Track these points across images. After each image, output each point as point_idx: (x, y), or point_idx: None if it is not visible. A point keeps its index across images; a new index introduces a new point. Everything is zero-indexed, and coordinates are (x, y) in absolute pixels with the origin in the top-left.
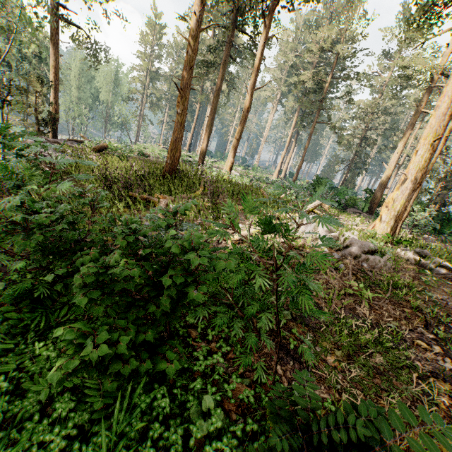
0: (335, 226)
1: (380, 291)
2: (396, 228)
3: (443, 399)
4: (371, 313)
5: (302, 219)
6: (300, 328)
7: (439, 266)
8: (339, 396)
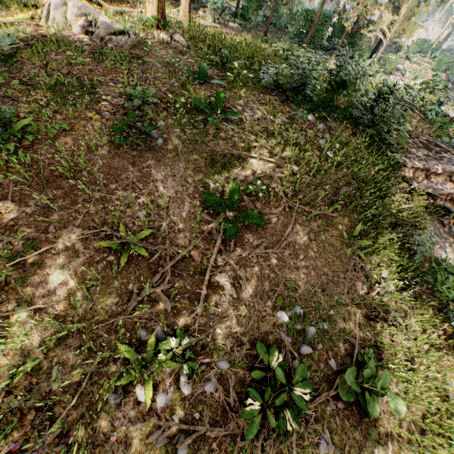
0: (104, 13)
1: (107, 61)
2: (163, 10)
3: (104, 103)
4: (89, 75)
5: (50, 3)
6: (22, 86)
7: (176, 41)
8: (38, 109)
